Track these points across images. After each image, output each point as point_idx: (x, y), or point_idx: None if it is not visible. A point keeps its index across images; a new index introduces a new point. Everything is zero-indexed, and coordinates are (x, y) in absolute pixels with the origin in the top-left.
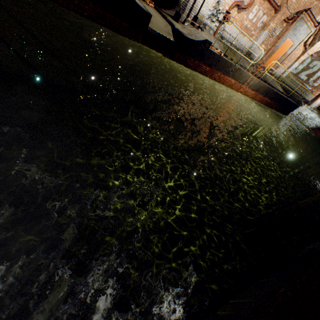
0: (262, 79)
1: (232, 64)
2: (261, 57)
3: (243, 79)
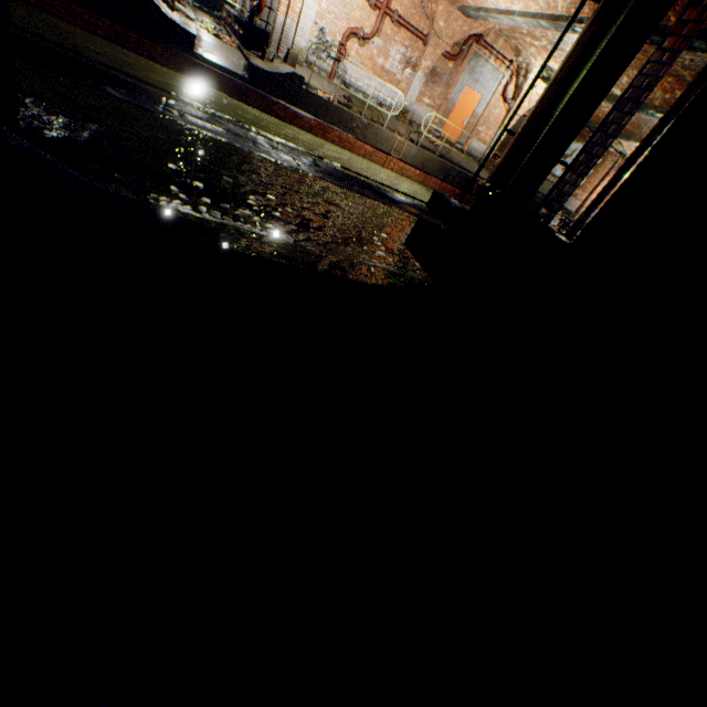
0: (434, 153)
1: (355, 115)
2: (432, 119)
3: (385, 144)
